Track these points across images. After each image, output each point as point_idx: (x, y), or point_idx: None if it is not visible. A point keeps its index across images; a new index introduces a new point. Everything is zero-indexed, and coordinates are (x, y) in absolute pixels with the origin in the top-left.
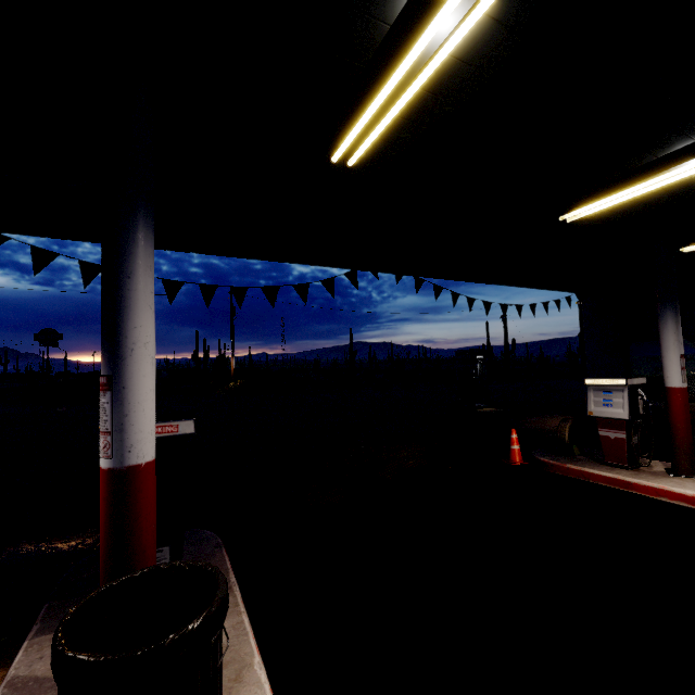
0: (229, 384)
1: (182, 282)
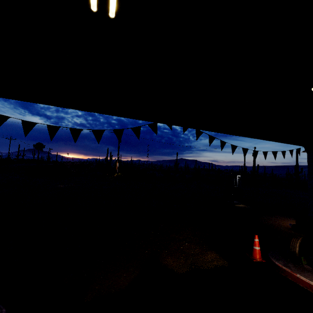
0: (114, 175)
1: (36, 123)
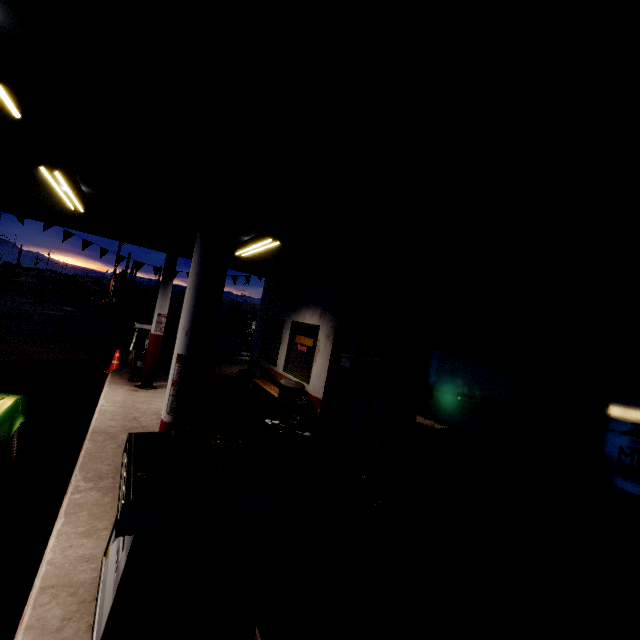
0: (101, 300)
1: None
